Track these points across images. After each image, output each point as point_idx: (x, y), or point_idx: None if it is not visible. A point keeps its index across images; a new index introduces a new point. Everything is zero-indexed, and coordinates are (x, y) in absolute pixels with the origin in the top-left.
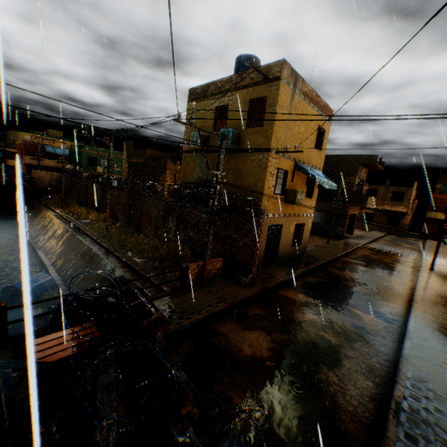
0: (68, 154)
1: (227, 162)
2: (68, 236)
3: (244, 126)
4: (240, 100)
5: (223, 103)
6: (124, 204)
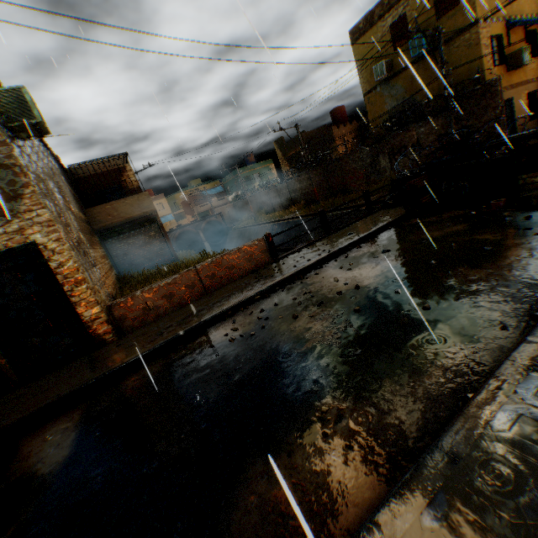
0: (220, 190)
1: (423, 71)
2: (290, 225)
3: (433, 21)
4: (419, 0)
5: (398, 17)
6: (319, 181)
